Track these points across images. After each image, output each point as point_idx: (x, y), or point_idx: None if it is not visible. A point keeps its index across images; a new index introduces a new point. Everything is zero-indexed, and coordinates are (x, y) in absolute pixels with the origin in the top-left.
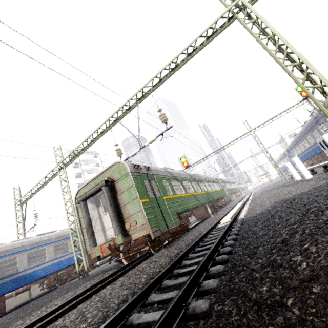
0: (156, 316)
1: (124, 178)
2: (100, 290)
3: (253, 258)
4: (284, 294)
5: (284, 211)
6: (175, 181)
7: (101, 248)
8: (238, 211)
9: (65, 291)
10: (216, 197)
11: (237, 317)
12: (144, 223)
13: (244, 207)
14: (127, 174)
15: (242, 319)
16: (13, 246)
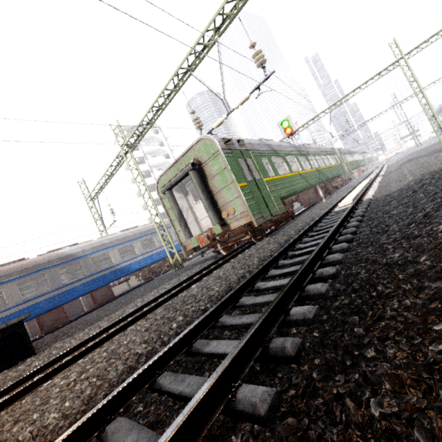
0: (282, 282)
1: (214, 158)
2: (208, 275)
3: (384, 235)
4: (418, 255)
5: (433, 184)
6: (276, 157)
7: (199, 239)
8: (363, 191)
9: (167, 279)
10: (331, 175)
11: (366, 275)
12: (244, 210)
13: (371, 185)
14: (218, 153)
15: (371, 275)
16: (101, 242)
